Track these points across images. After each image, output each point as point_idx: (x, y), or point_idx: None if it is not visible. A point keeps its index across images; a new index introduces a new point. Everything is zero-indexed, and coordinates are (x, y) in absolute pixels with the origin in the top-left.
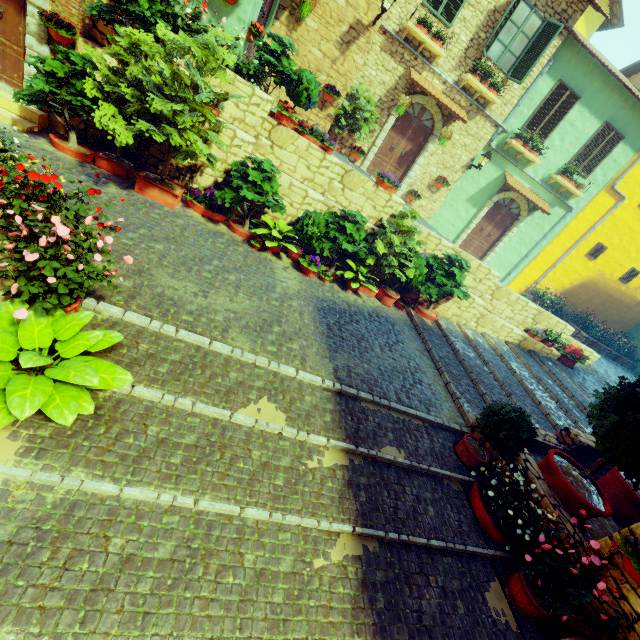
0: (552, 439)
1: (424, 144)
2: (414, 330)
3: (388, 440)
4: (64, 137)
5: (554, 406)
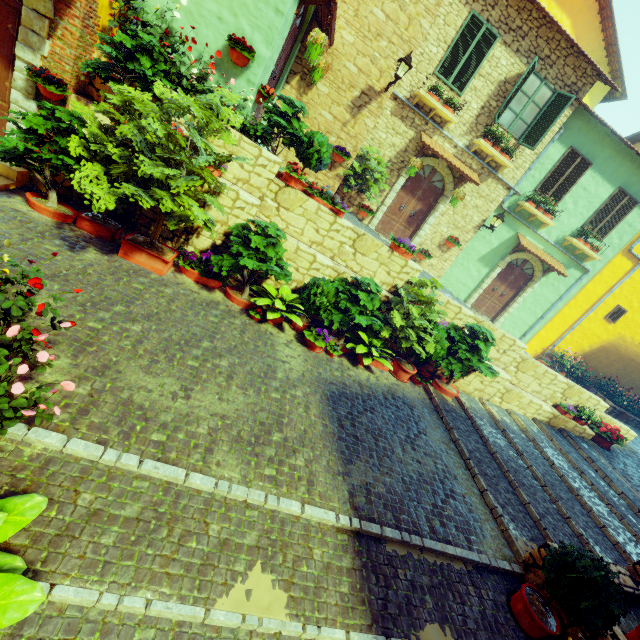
0: (627, 579)
1: (434, 204)
2: (435, 412)
3: (427, 611)
4: (44, 195)
5: (606, 511)
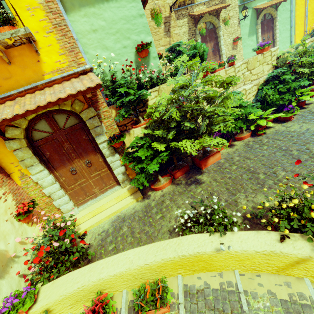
0: None
1: (216, 36)
2: None
3: None
4: (152, 182)
5: None
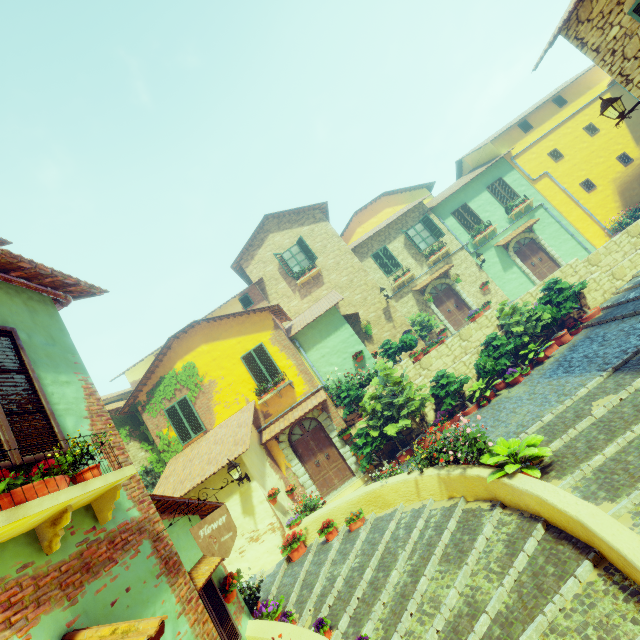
0: None
1: (454, 292)
2: (601, 325)
3: None
4: (381, 470)
5: None
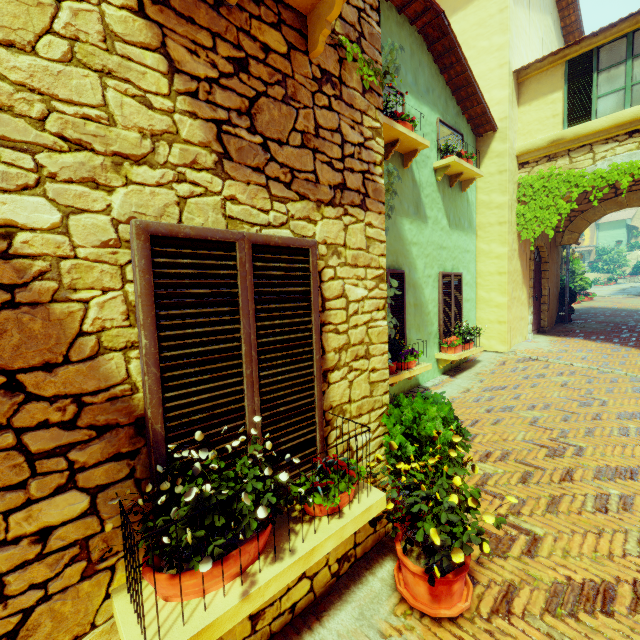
0: None
1: None
2: None
3: None
4: None
5: None
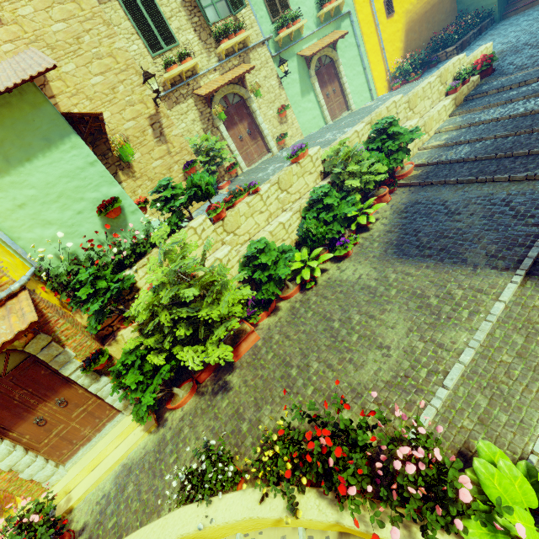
0: None
1: (249, 111)
2: (424, 187)
3: None
4: (170, 397)
5: None
